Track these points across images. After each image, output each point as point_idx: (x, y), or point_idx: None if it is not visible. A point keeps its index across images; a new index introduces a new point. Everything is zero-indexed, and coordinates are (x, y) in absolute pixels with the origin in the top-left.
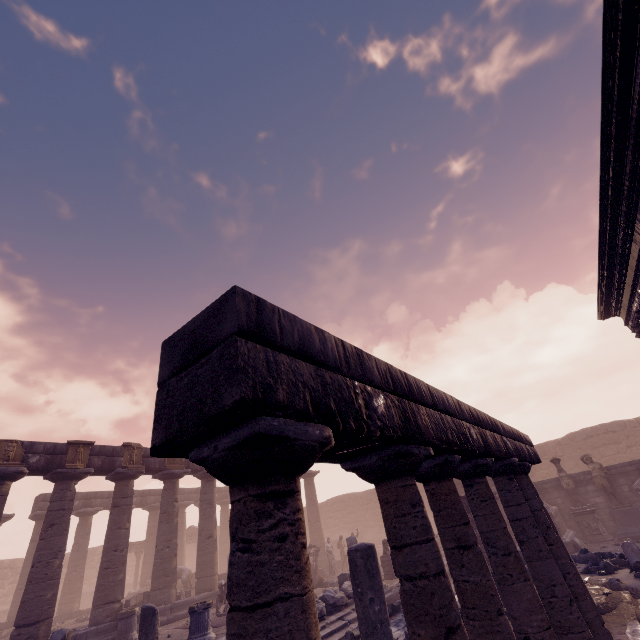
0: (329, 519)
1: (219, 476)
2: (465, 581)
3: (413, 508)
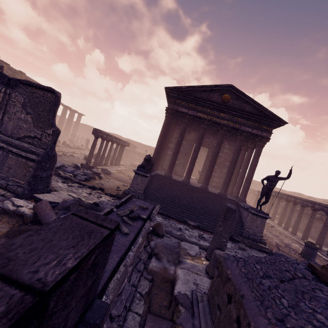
0: (79, 129)
1: (95, 137)
2: (105, 149)
3: (103, 142)
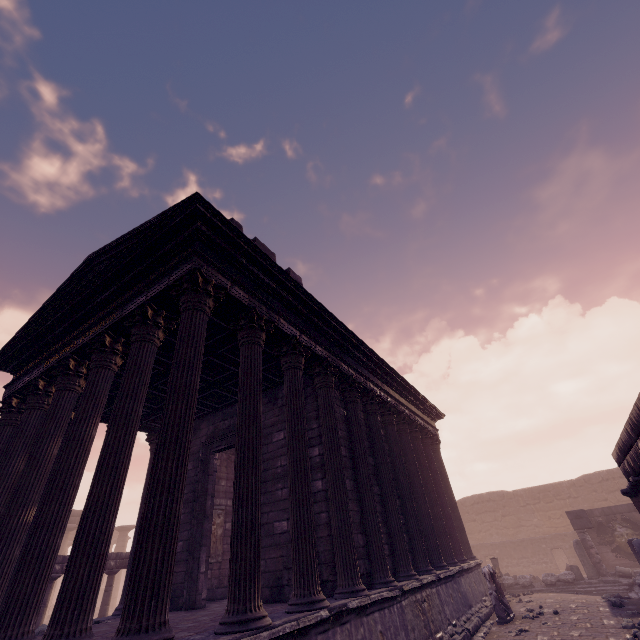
0: None
1: None
2: None
3: None
